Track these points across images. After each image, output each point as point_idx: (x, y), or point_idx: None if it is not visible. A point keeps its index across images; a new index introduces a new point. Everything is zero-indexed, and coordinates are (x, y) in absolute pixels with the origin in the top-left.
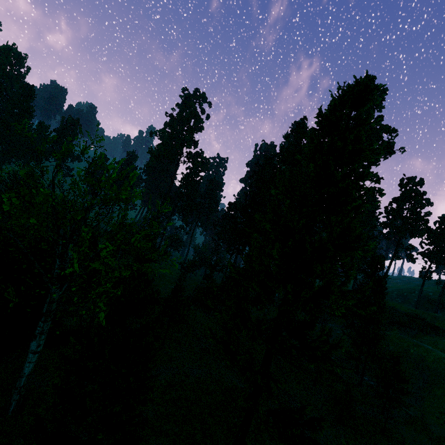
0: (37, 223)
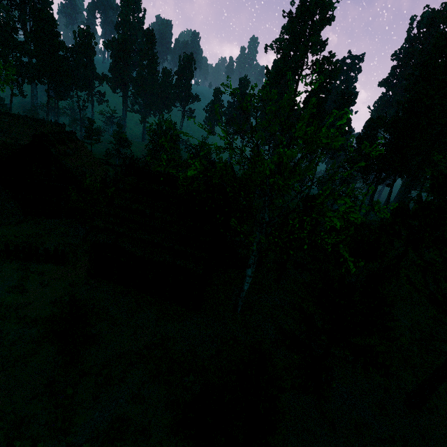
0: (282, 183)
